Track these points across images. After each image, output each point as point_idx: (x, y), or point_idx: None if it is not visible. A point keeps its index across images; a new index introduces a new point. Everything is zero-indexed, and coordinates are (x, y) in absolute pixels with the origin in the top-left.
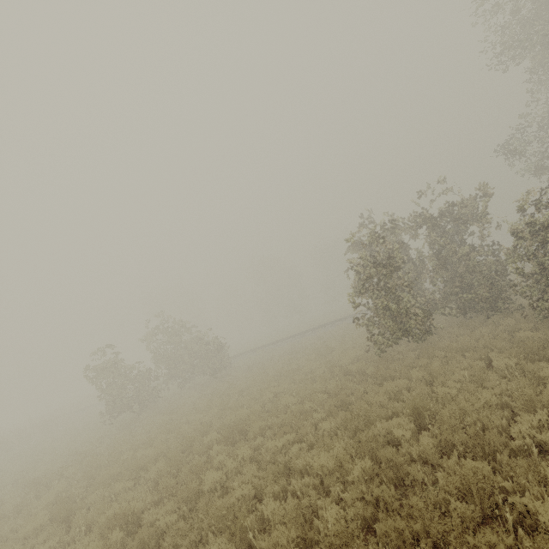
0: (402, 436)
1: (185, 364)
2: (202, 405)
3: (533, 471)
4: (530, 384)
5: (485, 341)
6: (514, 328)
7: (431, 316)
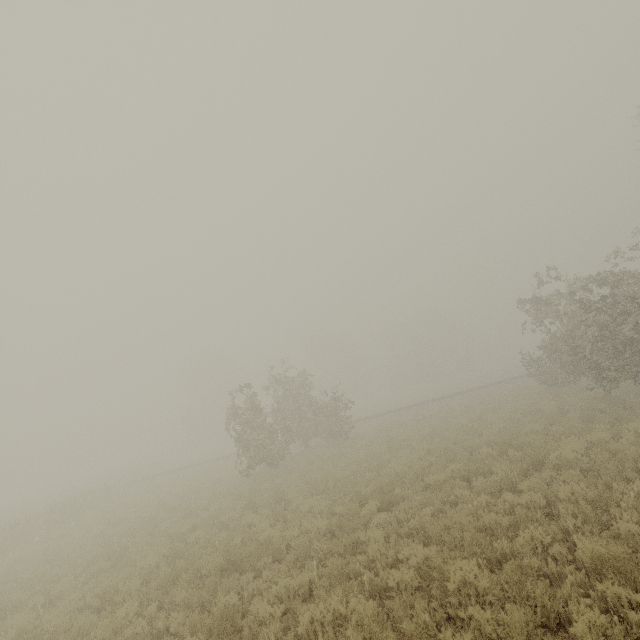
0: None
1: (308, 421)
2: (381, 450)
3: None
4: None
5: None
6: None
7: None
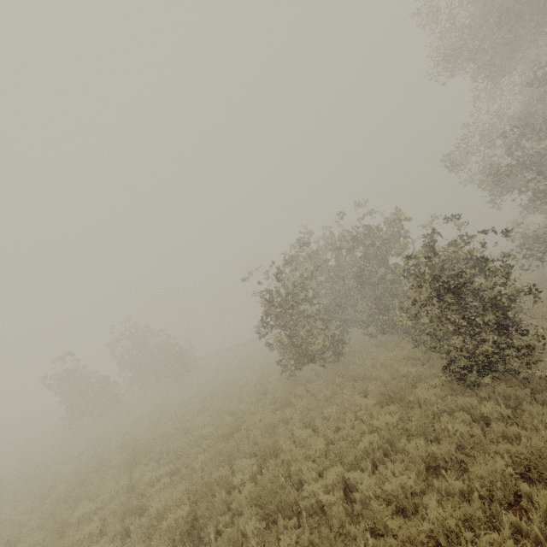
0: (238, 480)
1: (149, 368)
2: (145, 415)
3: (277, 541)
4: (367, 431)
5: (378, 371)
6: (411, 355)
7: (340, 341)
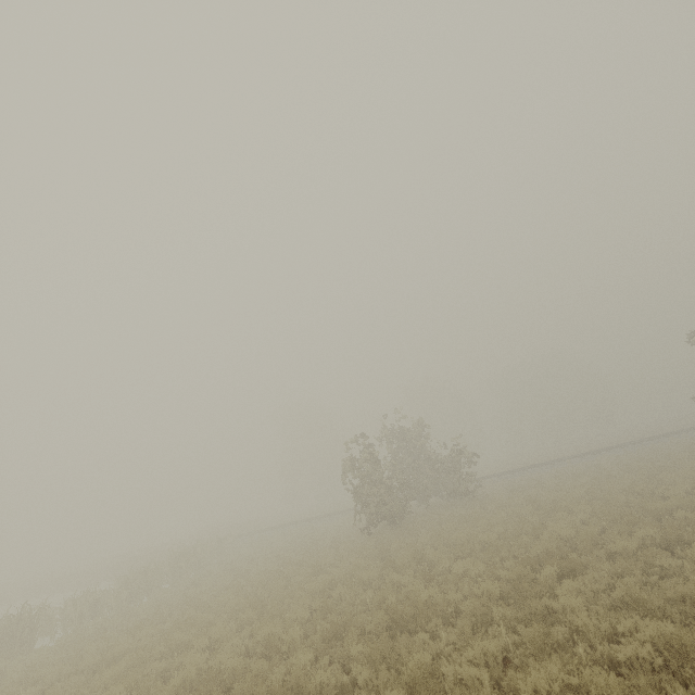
0: None
1: (427, 476)
2: (526, 511)
3: None
4: None
5: None
6: None
7: None
